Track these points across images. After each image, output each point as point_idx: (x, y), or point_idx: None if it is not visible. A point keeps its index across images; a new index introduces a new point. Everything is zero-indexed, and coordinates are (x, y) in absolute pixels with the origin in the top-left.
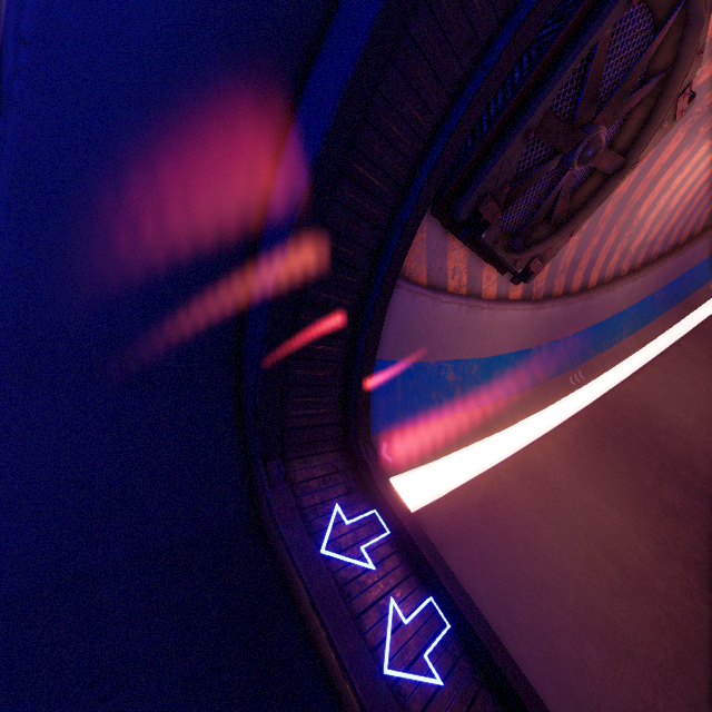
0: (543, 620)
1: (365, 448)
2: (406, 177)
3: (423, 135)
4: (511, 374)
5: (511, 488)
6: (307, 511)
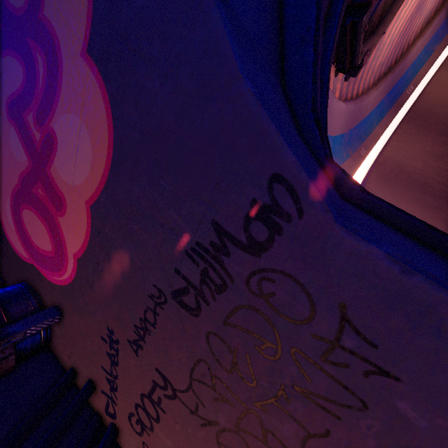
0: None
1: None
2: None
3: None
4: (340, 149)
5: None
6: None
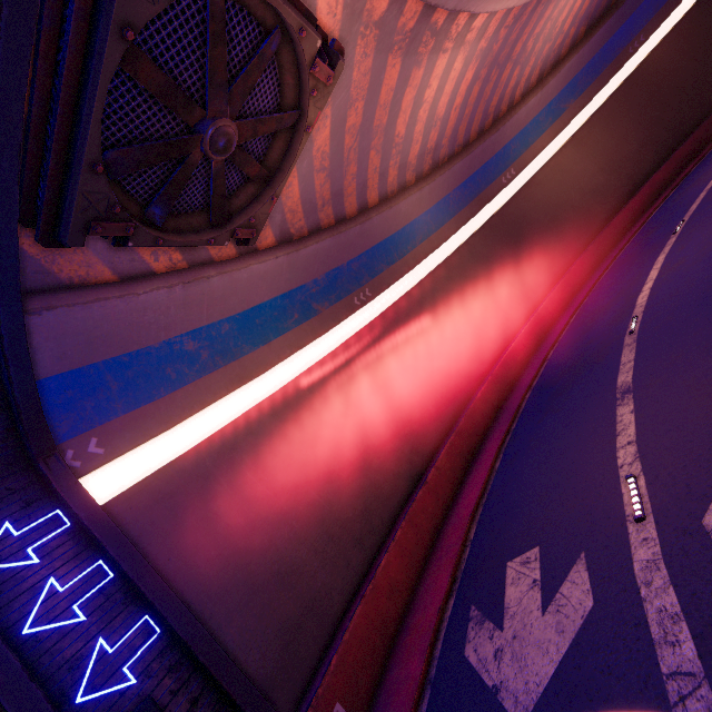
0: (247, 525)
1: (46, 463)
2: None
3: None
4: (281, 315)
5: (259, 425)
6: None
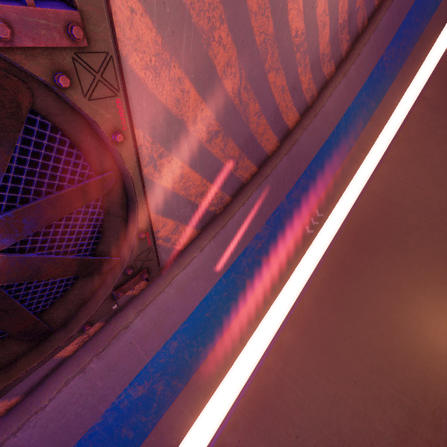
0: None
1: None
2: None
3: None
4: (231, 292)
5: None
6: None
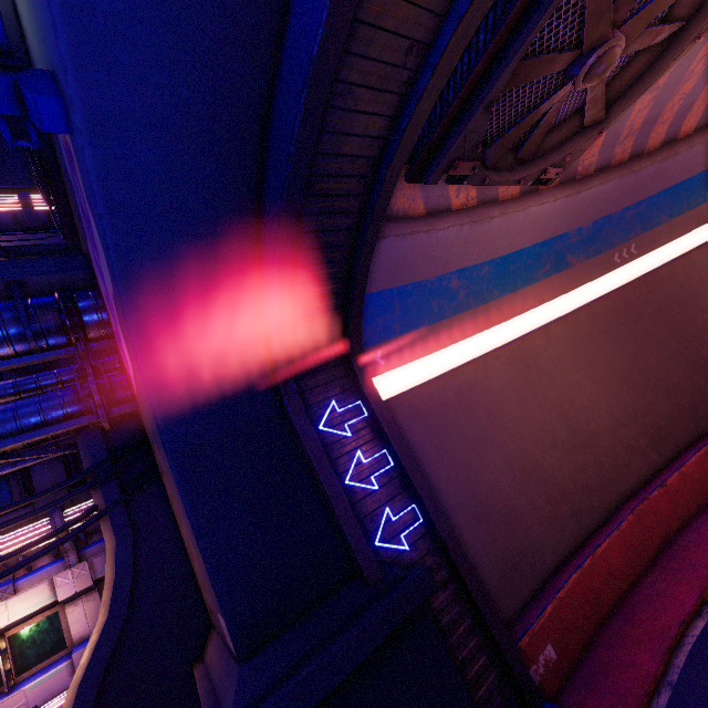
0: (478, 460)
1: (356, 363)
2: (371, 168)
3: (380, 134)
4: (533, 264)
5: (494, 372)
6: (313, 406)
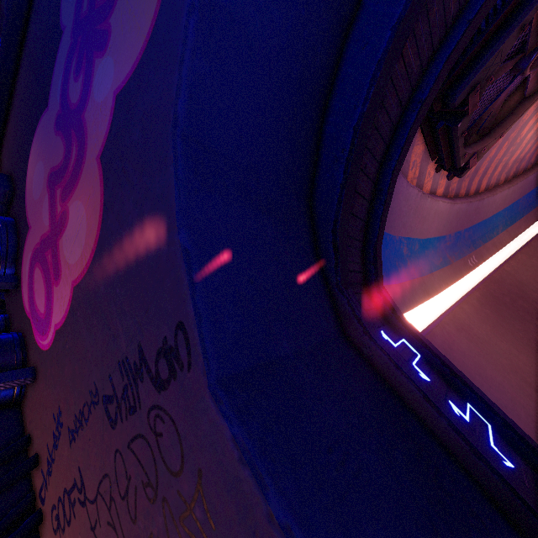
0: None
1: (384, 292)
2: (427, 61)
3: (448, 22)
4: (434, 254)
5: (455, 336)
6: None
